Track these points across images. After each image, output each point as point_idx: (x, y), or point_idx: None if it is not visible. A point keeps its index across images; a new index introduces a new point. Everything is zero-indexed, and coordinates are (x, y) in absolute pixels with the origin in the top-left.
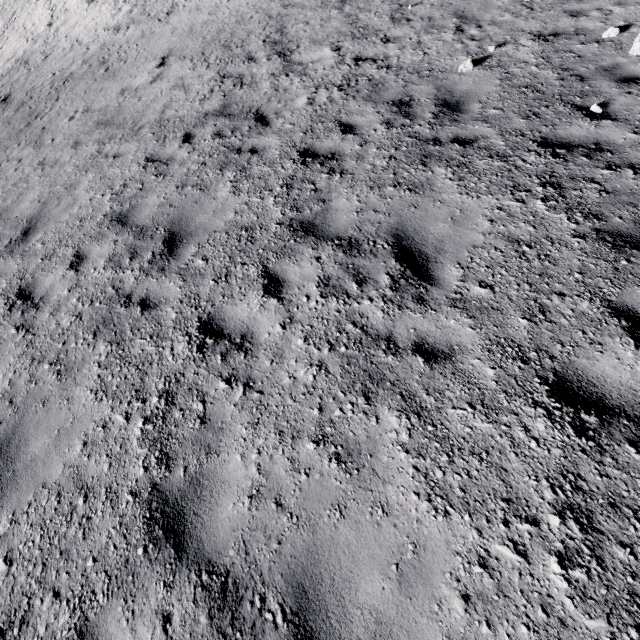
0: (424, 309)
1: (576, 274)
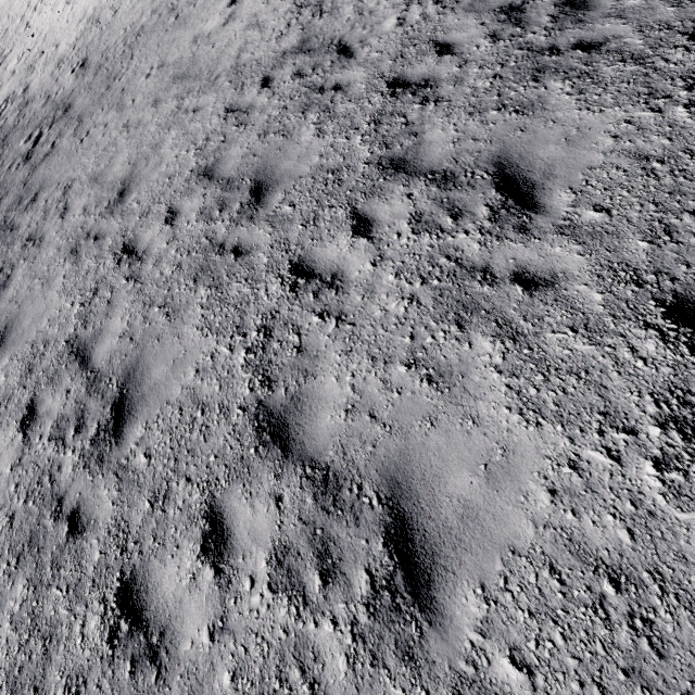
0: (526, 238)
1: None
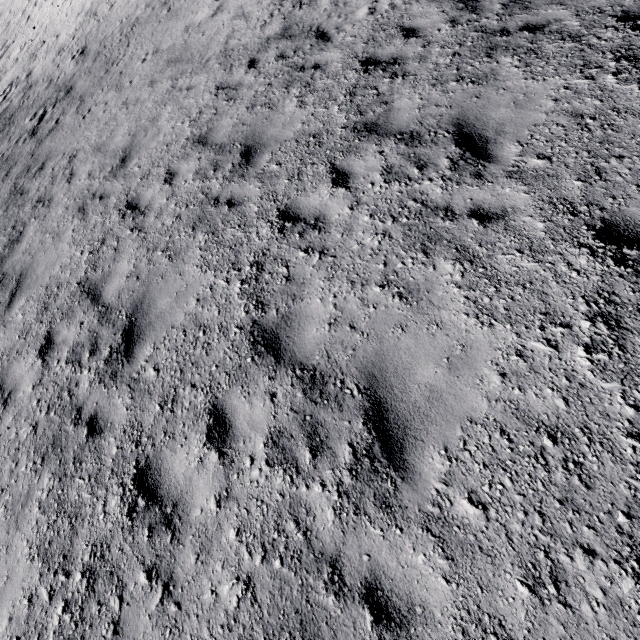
0: (481, 183)
1: (639, 138)
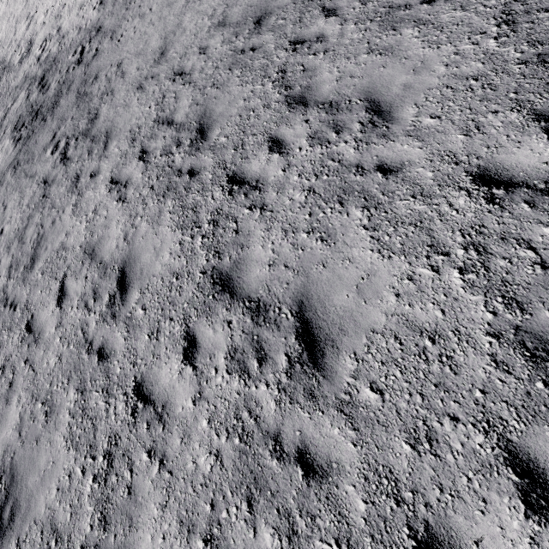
0: None
1: None
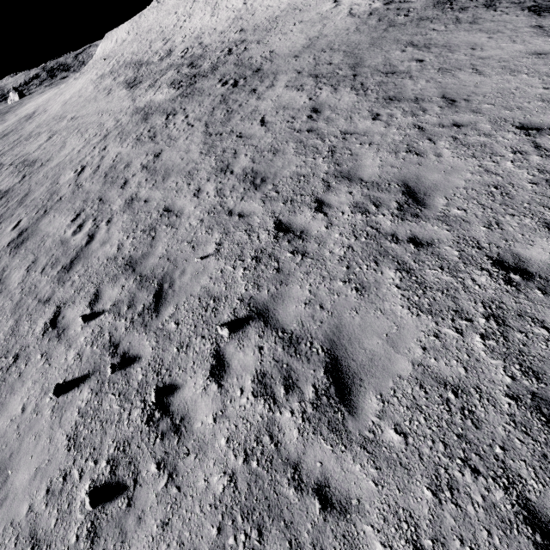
0: (496, 12)
1: None
